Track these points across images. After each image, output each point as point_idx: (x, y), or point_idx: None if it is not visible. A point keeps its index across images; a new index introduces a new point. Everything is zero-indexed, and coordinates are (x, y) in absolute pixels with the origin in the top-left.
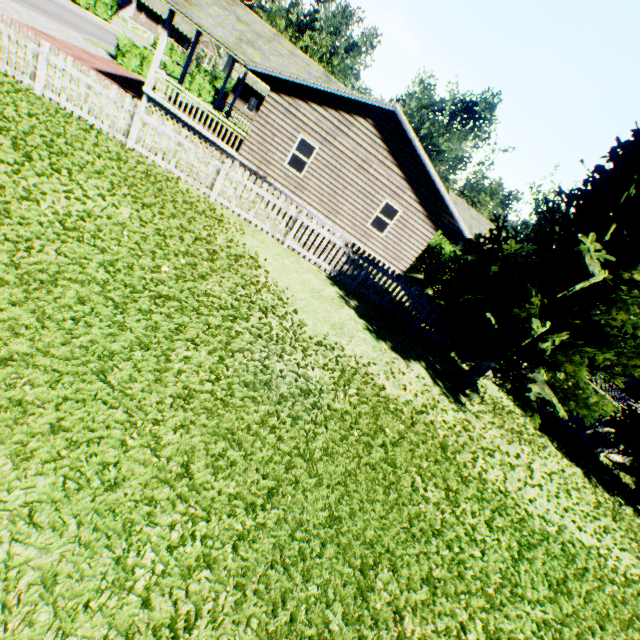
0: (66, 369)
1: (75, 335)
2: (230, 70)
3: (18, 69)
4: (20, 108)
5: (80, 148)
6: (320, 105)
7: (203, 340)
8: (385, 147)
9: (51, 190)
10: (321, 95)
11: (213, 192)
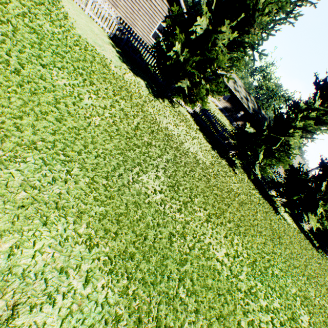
0: None
1: None
2: None
3: None
4: None
5: None
6: None
7: None
8: None
9: None
10: None
11: None
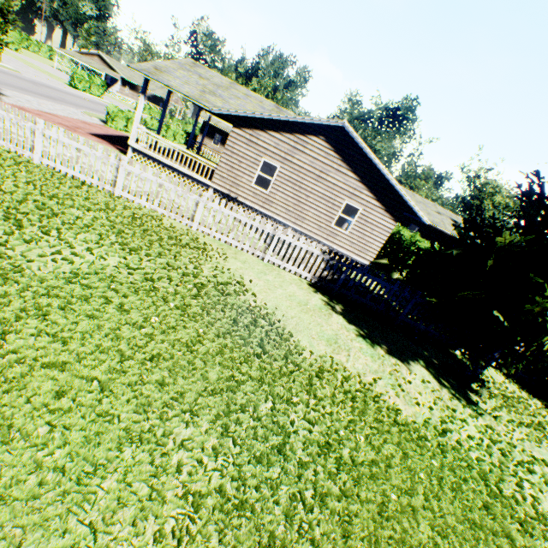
0: (30, 522)
1: (48, 452)
2: (197, 116)
3: (19, 145)
4: (19, 178)
5: (70, 205)
6: (277, 131)
7: (202, 406)
8: (338, 157)
9: (38, 255)
10: (276, 123)
11: (194, 222)
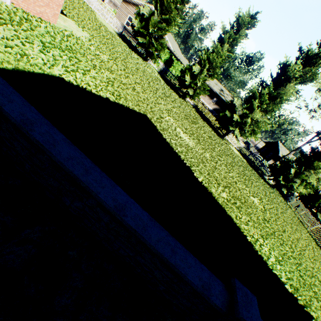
0: None
1: None
2: None
3: None
4: None
5: None
6: (135, 6)
7: None
8: None
9: None
10: (135, 3)
11: (93, 7)
